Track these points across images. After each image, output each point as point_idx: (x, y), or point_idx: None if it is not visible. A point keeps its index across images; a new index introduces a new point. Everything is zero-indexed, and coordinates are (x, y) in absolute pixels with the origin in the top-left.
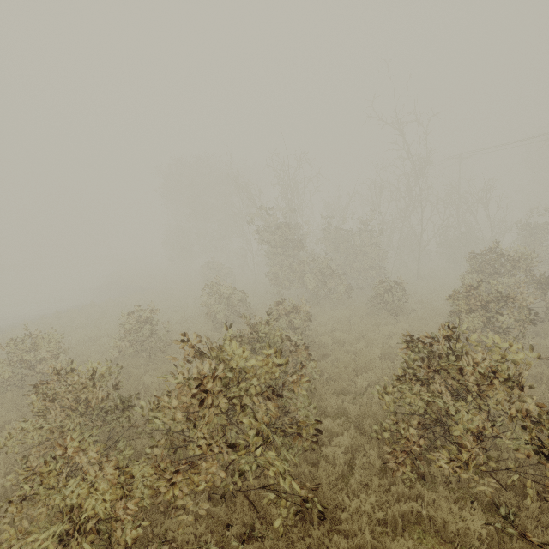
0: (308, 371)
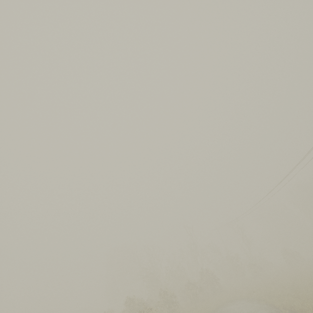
0: None
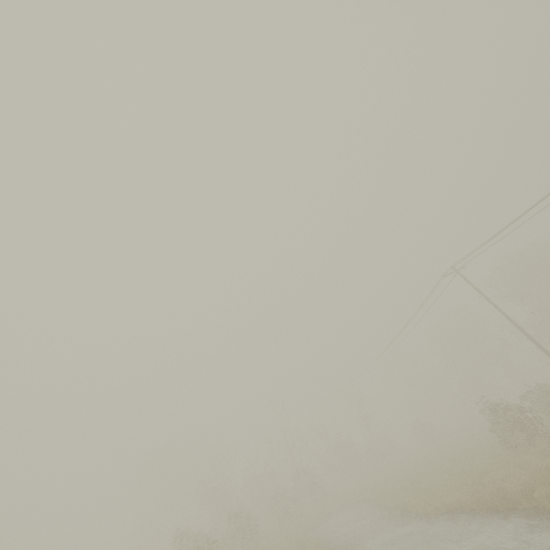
0: None
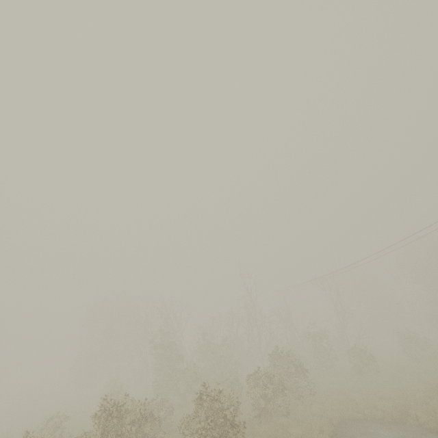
0: (157, 437)
